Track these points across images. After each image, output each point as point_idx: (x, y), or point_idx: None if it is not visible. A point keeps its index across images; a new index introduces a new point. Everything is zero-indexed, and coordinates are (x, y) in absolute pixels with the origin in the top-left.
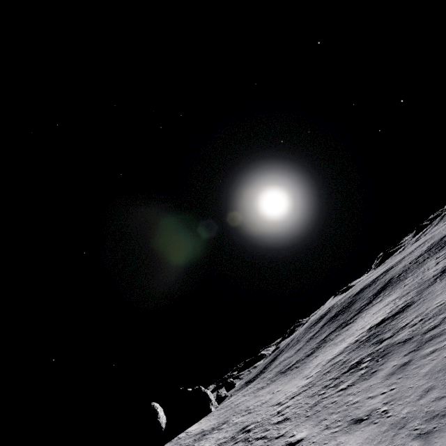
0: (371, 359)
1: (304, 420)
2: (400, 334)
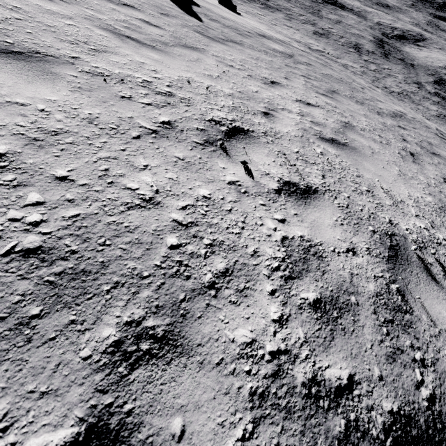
0: (260, 3)
1: (248, 6)
2: (269, 3)
